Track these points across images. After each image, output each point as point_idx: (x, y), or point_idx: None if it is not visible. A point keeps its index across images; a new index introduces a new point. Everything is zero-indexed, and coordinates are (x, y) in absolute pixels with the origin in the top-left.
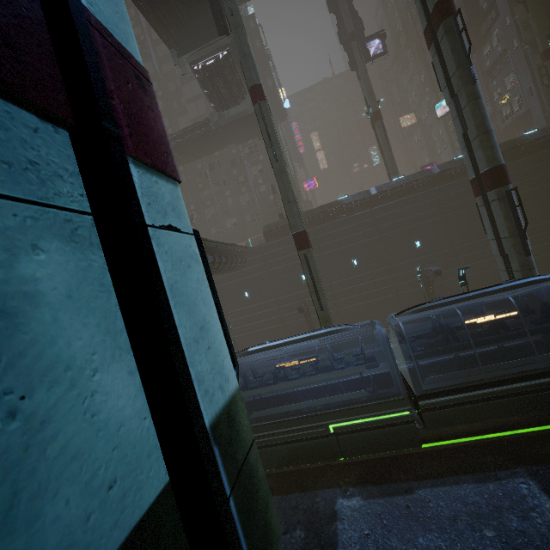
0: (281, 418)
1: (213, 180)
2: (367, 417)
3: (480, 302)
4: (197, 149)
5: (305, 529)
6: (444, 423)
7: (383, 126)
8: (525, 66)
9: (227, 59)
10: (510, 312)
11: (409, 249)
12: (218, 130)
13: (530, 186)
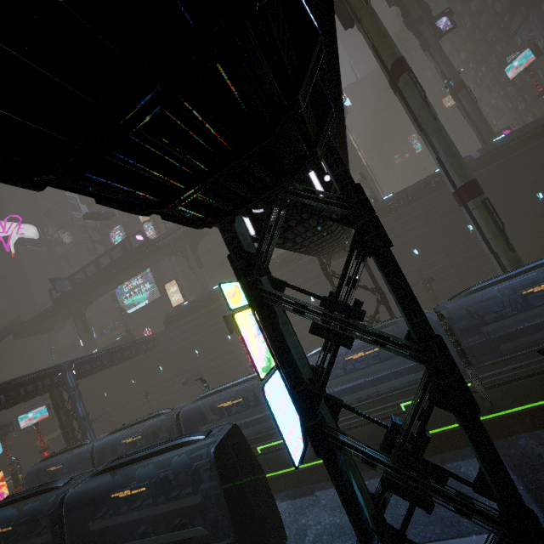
0: (540, 345)
1: None
2: None
3: None
4: None
5: None
6: None
7: (471, 93)
8: None
9: None
10: None
11: (531, 203)
12: None
13: None
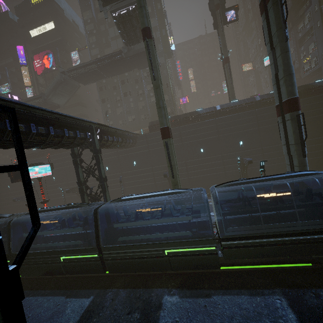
0: (136, 243)
1: (123, 90)
2: (189, 248)
3: (270, 184)
4: (113, 70)
5: (141, 313)
6: (236, 256)
7: (229, 67)
8: (322, 39)
9: (134, 11)
10: (286, 192)
11: (235, 146)
12: (127, 58)
13: (314, 114)
